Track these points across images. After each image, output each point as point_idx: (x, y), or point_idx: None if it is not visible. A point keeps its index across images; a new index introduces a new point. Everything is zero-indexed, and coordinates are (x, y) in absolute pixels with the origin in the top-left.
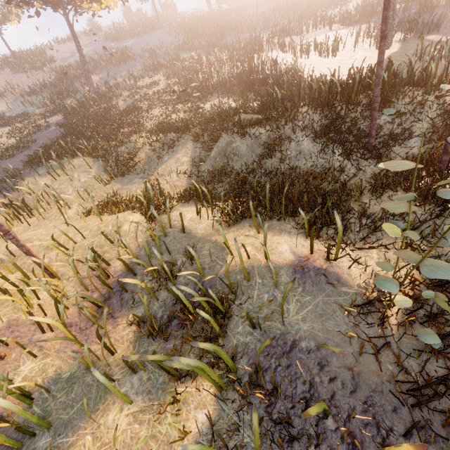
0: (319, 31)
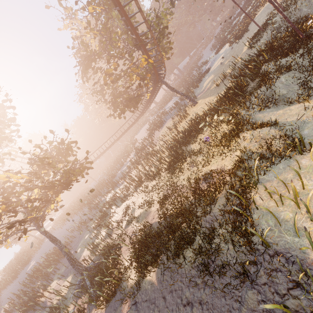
0: (156, 135)
